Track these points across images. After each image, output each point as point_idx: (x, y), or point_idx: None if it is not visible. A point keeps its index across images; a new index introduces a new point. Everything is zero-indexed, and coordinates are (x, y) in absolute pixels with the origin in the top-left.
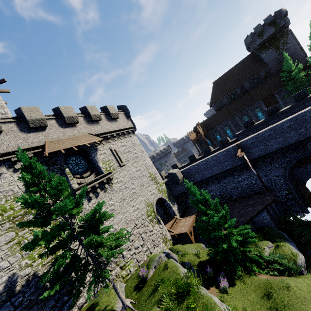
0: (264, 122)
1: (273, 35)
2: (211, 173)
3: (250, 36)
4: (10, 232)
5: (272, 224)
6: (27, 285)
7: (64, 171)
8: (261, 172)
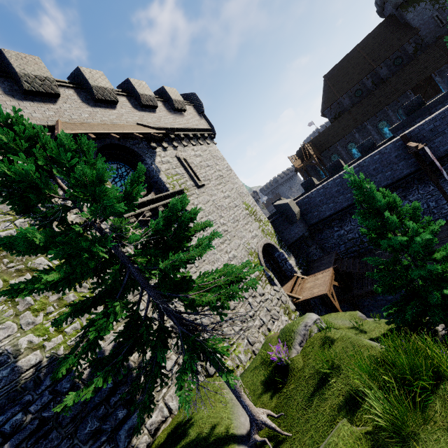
0: (446, 97)
1: None
2: (351, 198)
3: None
4: None
5: None
6: (34, 388)
7: None
8: (447, 184)
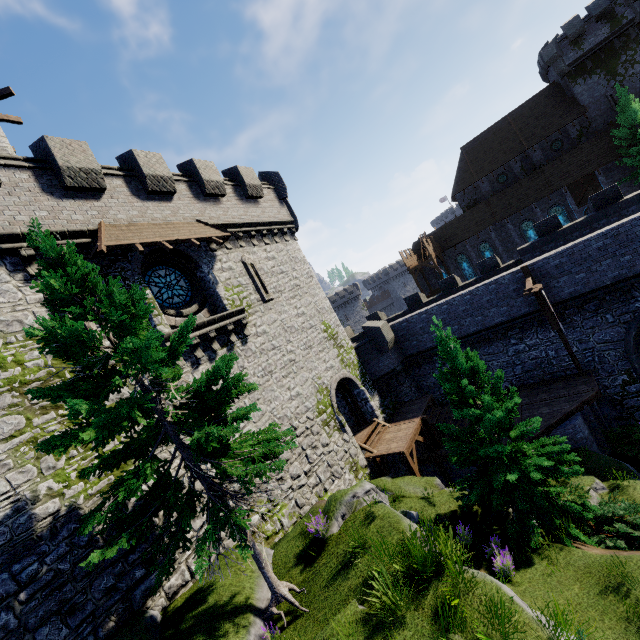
0: (584, 223)
1: (605, 43)
2: (458, 331)
3: (552, 43)
4: (13, 414)
5: (594, 443)
6: (50, 538)
7: None
8: (571, 332)
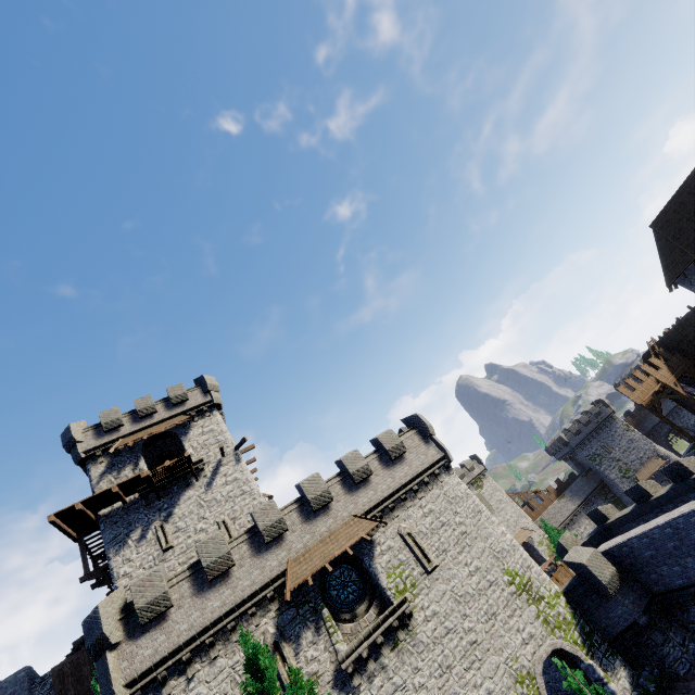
0: None
1: None
2: None
3: None
4: None
5: None
6: None
7: (321, 615)
8: None
